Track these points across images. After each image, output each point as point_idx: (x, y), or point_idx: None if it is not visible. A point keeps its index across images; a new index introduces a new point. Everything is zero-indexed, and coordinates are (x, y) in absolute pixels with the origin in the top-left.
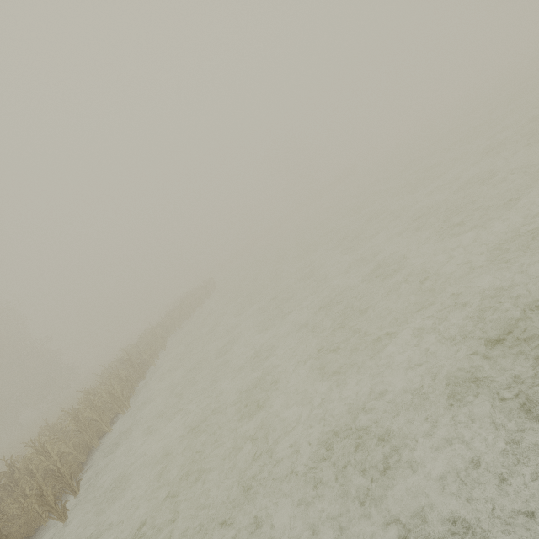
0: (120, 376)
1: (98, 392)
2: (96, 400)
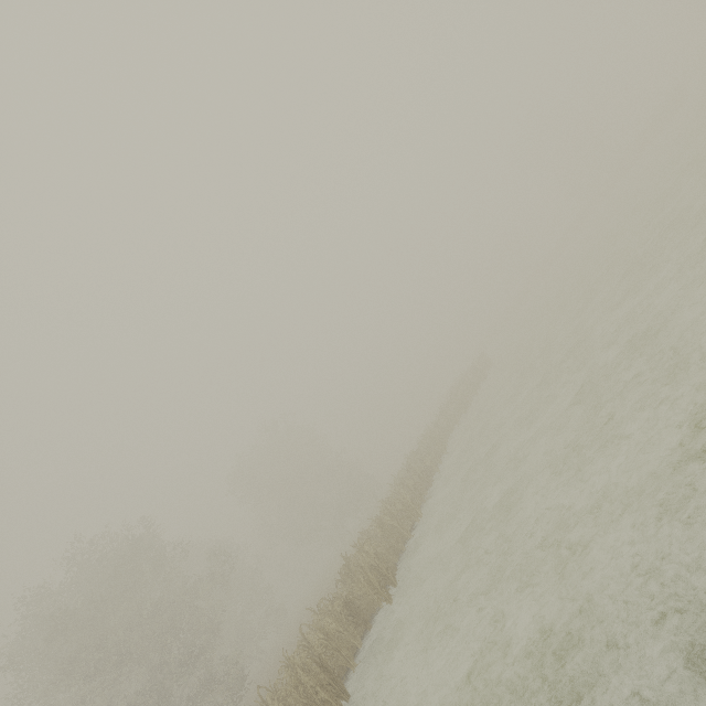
0: (407, 485)
1: (392, 501)
2: (391, 509)
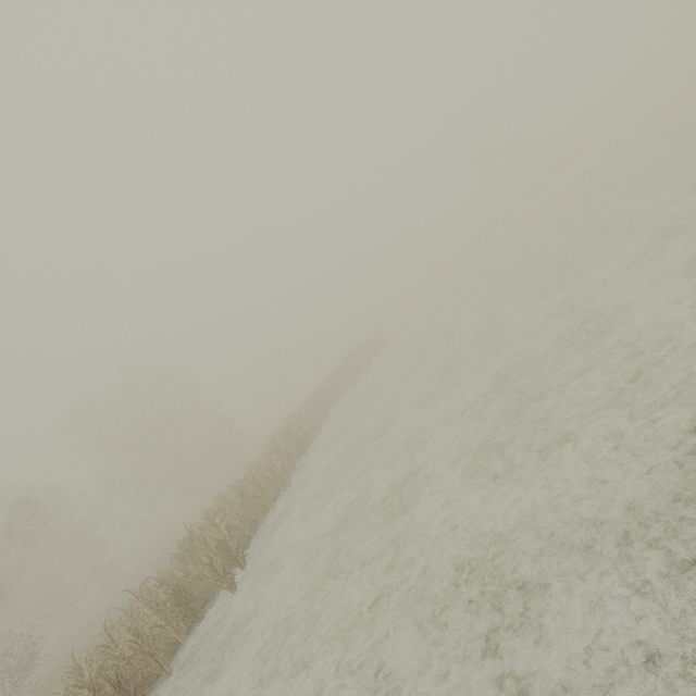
0: (281, 451)
1: (260, 466)
2: (257, 476)
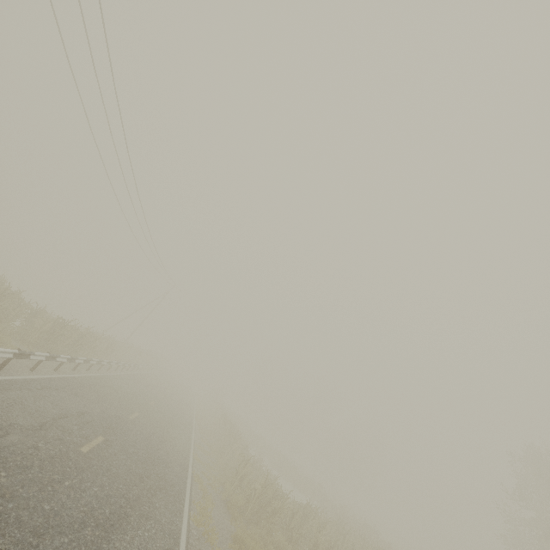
0: None
1: None
2: None
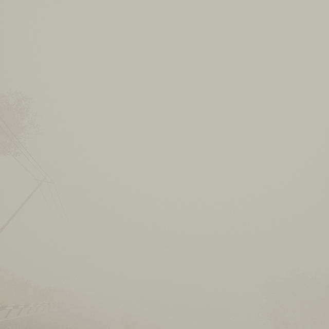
0: None
1: None
2: None
